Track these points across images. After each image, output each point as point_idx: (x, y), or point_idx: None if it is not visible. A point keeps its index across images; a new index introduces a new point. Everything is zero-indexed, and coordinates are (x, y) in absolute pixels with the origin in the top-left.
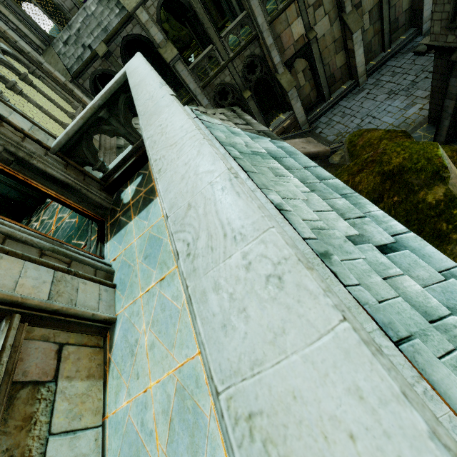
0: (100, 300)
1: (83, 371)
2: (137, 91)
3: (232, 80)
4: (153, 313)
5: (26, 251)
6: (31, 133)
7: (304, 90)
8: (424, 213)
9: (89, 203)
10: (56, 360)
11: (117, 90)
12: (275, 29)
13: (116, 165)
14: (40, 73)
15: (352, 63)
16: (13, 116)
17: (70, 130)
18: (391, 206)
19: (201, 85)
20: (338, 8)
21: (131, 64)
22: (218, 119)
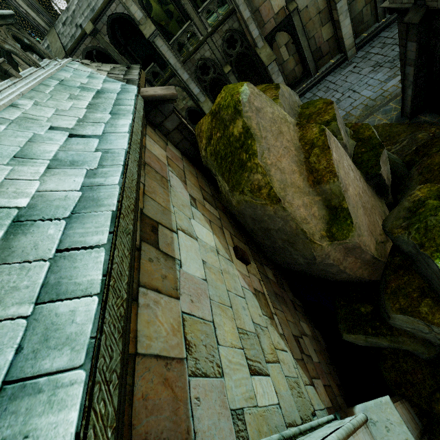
0: None
1: None
2: None
3: (212, 55)
4: None
5: None
6: None
7: (288, 65)
8: (234, 146)
9: None
10: None
11: None
12: (254, 2)
13: None
14: None
15: (339, 36)
16: None
17: None
18: (216, 141)
19: (182, 60)
20: None
21: None
22: (93, 69)
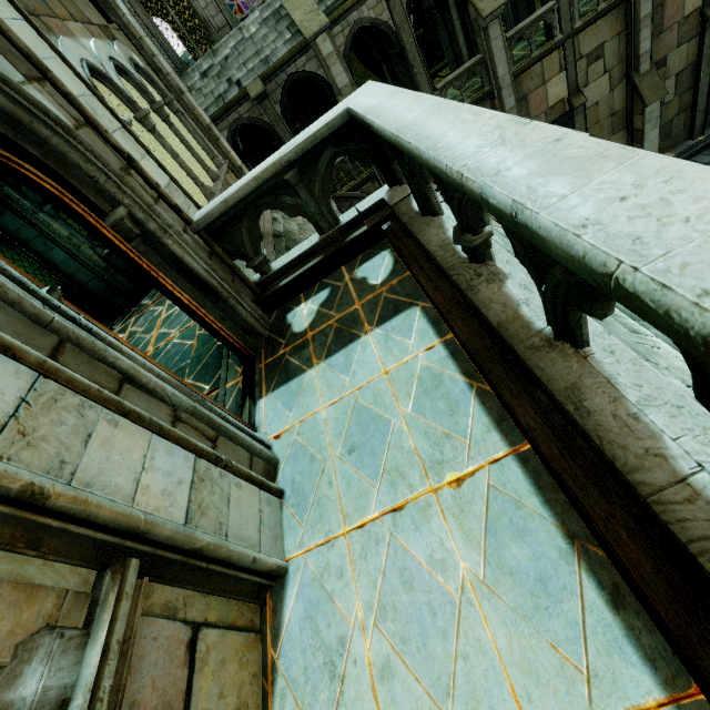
0: (261, 525)
1: (229, 695)
2: (425, 134)
3: None
4: (382, 584)
5: (153, 411)
6: (169, 194)
7: None
8: None
9: (235, 324)
10: (187, 667)
11: (323, 139)
12: (522, 86)
13: (286, 264)
14: (178, 106)
15: None
16: (146, 162)
17: (232, 196)
18: None
19: None
20: (628, 65)
21: (362, 97)
22: None
